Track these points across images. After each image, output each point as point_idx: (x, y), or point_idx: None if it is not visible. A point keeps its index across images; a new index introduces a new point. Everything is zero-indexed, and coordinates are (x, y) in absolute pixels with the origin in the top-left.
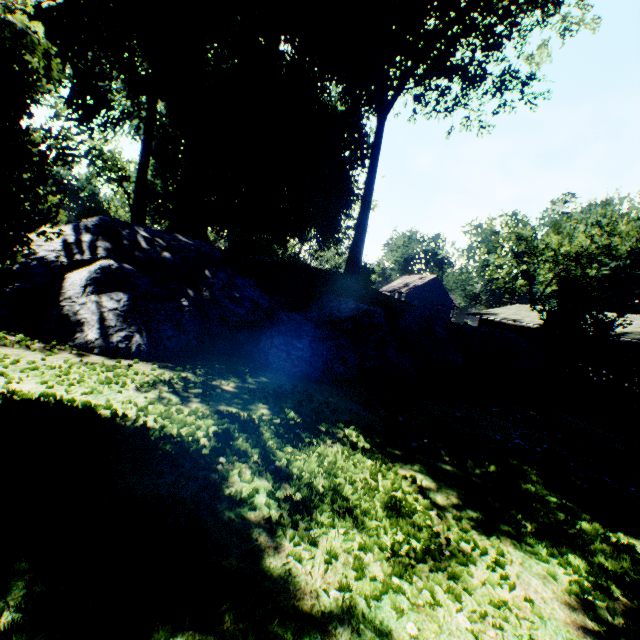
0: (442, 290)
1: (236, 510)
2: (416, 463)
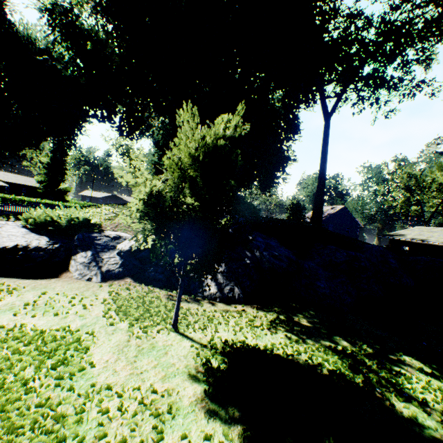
0: (349, 215)
1: (425, 431)
2: None
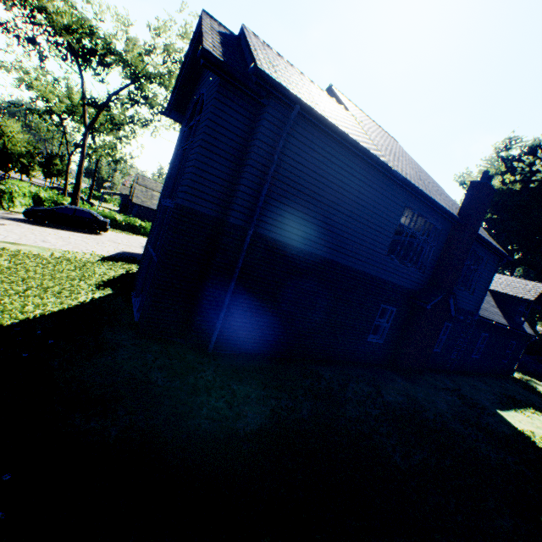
0: None
1: None
2: None
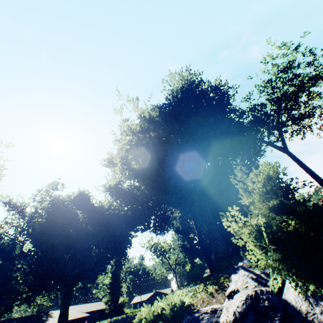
0: None
1: None
2: None
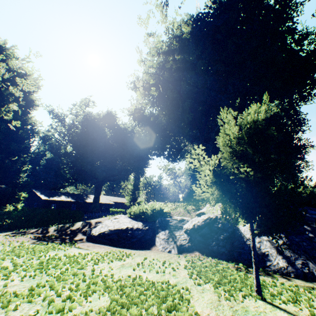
0: None
1: None
2: None
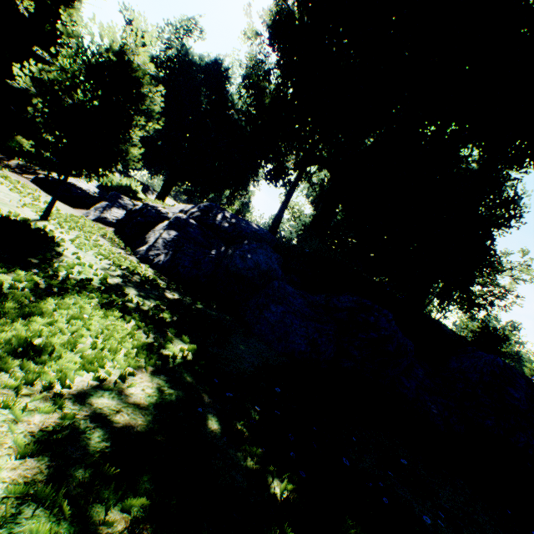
0: None
1: None
2: (182, 392)
